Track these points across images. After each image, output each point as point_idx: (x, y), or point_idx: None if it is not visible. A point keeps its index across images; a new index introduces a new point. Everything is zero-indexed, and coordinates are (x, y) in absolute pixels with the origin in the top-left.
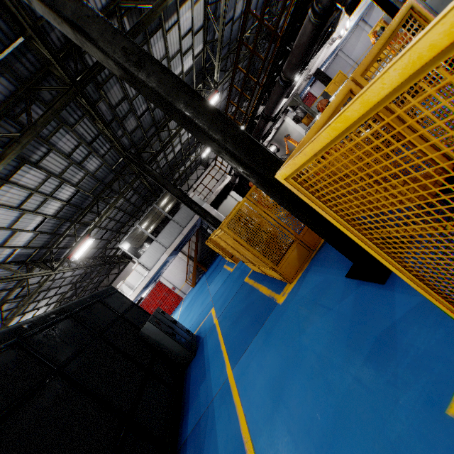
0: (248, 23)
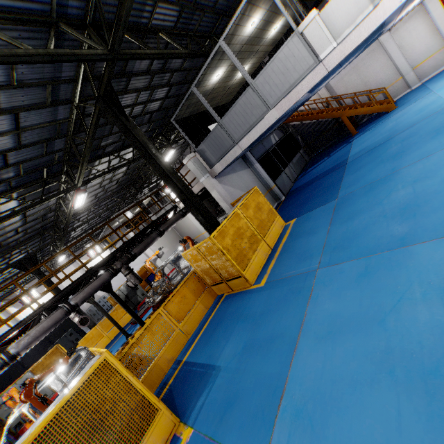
0: (61, 93)
